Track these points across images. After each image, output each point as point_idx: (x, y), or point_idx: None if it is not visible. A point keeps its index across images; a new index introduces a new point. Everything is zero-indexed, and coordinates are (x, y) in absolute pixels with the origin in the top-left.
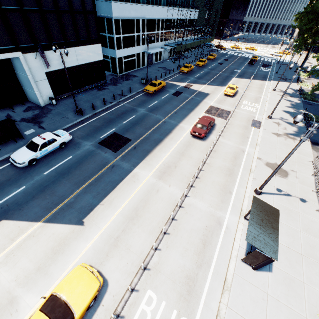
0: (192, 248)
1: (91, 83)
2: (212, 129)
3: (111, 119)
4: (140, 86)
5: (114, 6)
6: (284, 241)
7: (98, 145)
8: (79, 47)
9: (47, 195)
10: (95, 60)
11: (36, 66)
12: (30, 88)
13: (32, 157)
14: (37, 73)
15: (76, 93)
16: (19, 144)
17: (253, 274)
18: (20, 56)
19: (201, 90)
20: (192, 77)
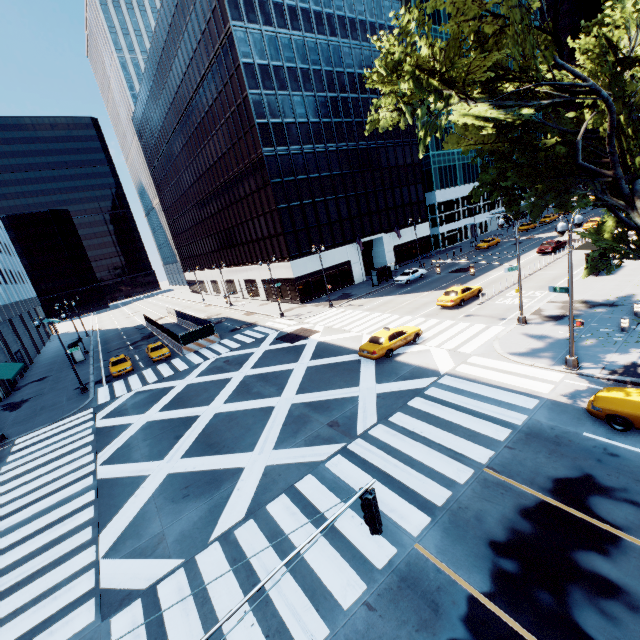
0: (543, 281)
1: (420, 255)
2: (564, 249)
3: (451, 265)
4: (469, 249)
5: (437, 194)
6: (632, 267)
7: (448, 273)
8: (413, 227)
9: (426, 287)
10: (424, 235)
11: (388, 242)
12: (382, 259)
13: (407, 278)
14: (388, 247)
15: (409, 263)
16: (390, 281)
17: (595, 277)
18: (383, 236)
19: (549, 236)
20: (536, 231)
